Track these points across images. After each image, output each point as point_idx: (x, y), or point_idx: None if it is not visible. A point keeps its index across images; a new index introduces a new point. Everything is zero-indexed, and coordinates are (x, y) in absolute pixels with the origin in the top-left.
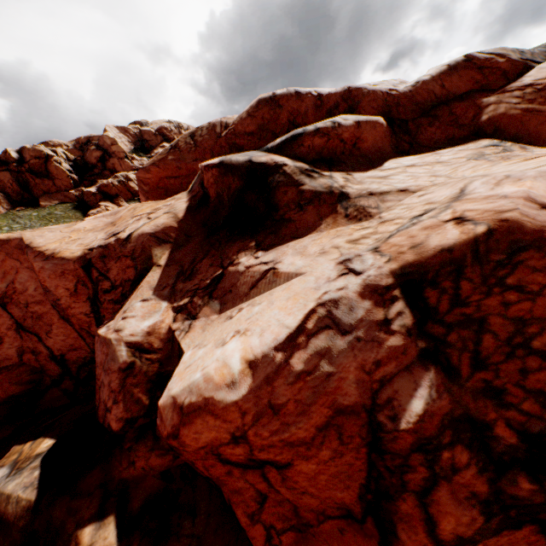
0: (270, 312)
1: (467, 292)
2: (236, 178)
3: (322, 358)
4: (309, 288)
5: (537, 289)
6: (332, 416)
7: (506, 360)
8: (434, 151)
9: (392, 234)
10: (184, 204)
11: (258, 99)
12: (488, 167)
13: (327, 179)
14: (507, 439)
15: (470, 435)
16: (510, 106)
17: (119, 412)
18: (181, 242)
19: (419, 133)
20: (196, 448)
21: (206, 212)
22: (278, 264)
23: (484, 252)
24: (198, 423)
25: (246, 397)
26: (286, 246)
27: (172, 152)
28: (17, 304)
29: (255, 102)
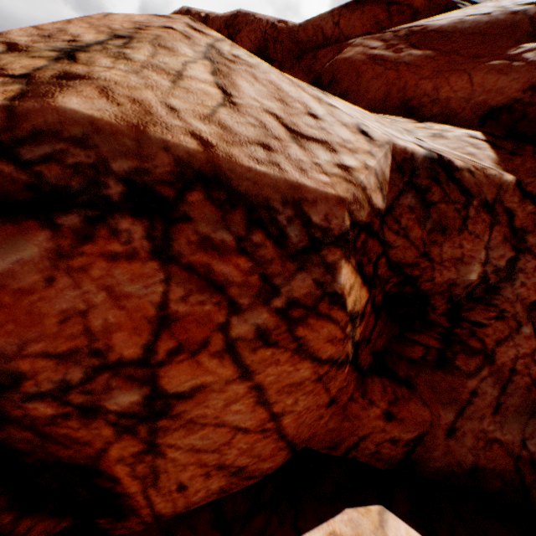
0: None
1: None
2: None
3: None
4: None
5: None
6: None
7: None
8: None
9: None
10: None
11: None
12: None
13: None
14: None
15: None
16: (364, 50)
17: None
18: None
19: None
20: None
21: None
22: None
23: None
24: None
25: None
26: None
27: None
28: None
29: None
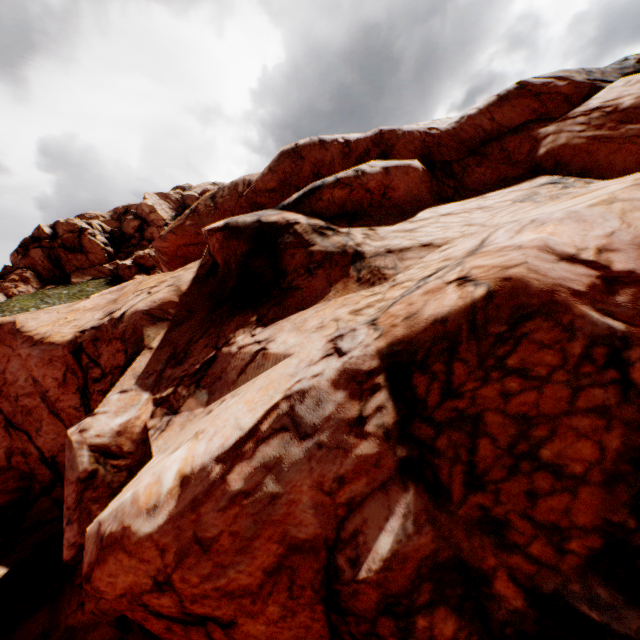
0: (234, 407)
1: (460, 377)
2: (242, 242)
3: (269, 473)
4: (286, 375)
5: (545, 373)
6: (284, 555)
7: (508, 477)
8: (482, 195)
9: (395, 301)
10: (192, 274)
11: (280, 152)
12: (530, 210)
13: (342, 237)
14: (510, 601)
15: (461, 591)
16: (573, 134)
17: (73, 535)
18: (181, 319)
19: (466, 175)
20: (116, 595)
21: (213, 283)
22: (271, 342)
23: (482, 322)
24: (110, 562)
25: (164, 528)
26: (286, 320)
27: (191, 216)
28: (7, 398)
29: (277, 156)
